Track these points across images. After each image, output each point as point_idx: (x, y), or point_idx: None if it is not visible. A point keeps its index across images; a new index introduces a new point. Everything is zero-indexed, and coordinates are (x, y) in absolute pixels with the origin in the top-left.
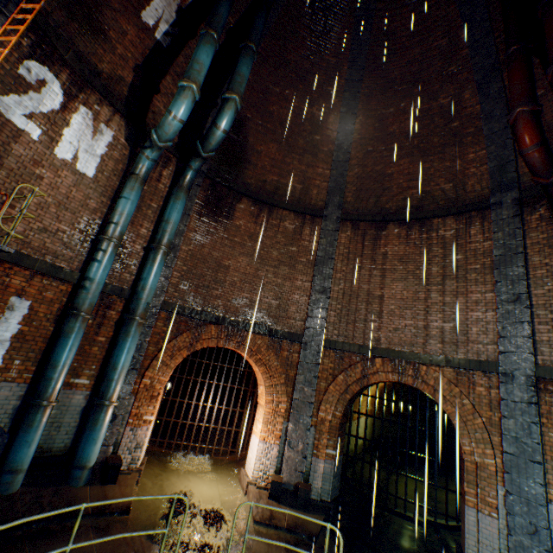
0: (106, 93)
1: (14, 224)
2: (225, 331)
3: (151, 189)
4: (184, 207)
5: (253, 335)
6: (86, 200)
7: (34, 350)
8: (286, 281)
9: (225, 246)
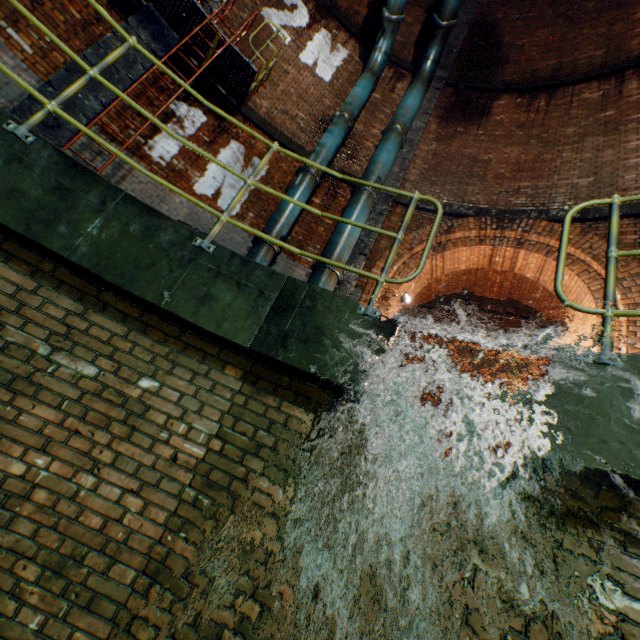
0: (343, 21)
1: (261, 76)
2: (492, 224)
3: (383, 99)
4: (421, 102)
5: (546, 223)
6: (322, 99)
7: (266, 211)
8: (601, 151)
9: (481, 142)
